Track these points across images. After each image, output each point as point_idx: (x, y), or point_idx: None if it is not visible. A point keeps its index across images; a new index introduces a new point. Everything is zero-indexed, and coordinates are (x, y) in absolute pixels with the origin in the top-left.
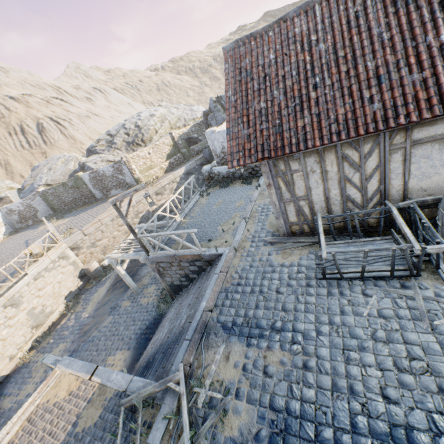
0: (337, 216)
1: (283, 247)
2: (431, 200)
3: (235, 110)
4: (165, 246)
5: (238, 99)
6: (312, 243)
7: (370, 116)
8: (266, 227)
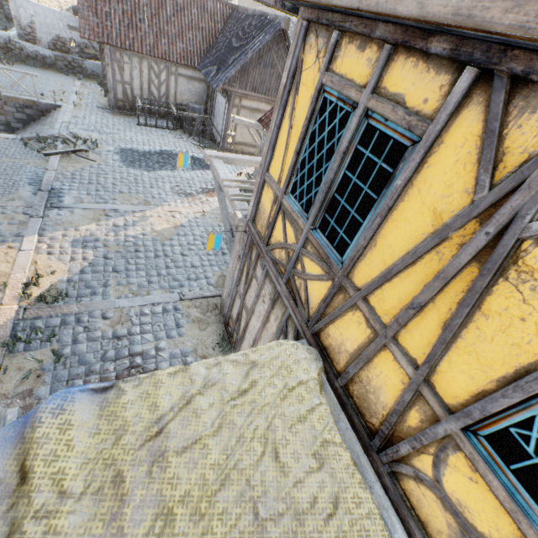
0: (146, 99)
1: (113, 112)
2: (184, 105)
3: None
4: None
5: None
6: (131, 115)
7: (164, 52)
8: (96, 103)
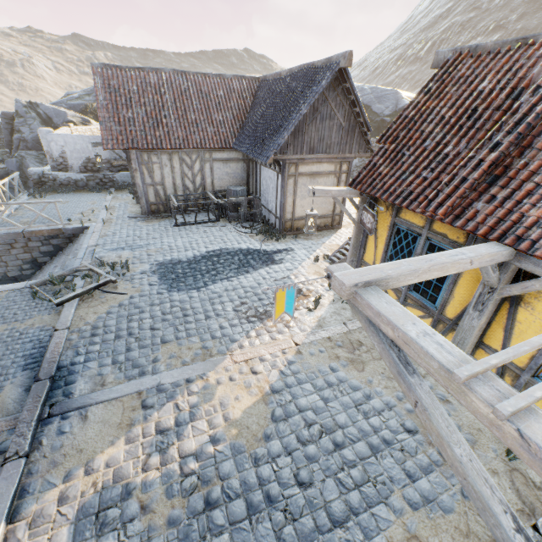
0: (181, 195)
1: (146, 219)
2: (223, 191)
3: (107, 111)
4: (10, 220)
5: (109, 105)
6: (167, 216)
7: (195, 141)
8: (128, 213)
